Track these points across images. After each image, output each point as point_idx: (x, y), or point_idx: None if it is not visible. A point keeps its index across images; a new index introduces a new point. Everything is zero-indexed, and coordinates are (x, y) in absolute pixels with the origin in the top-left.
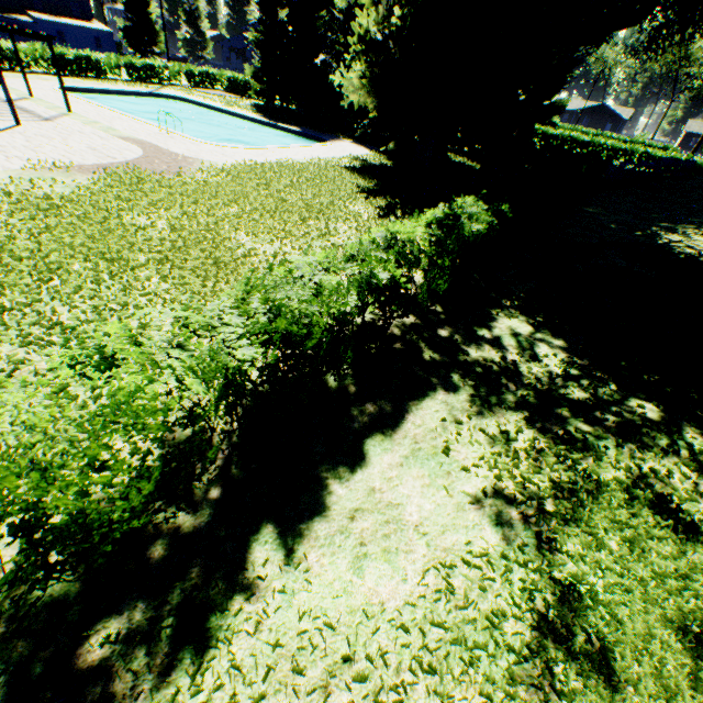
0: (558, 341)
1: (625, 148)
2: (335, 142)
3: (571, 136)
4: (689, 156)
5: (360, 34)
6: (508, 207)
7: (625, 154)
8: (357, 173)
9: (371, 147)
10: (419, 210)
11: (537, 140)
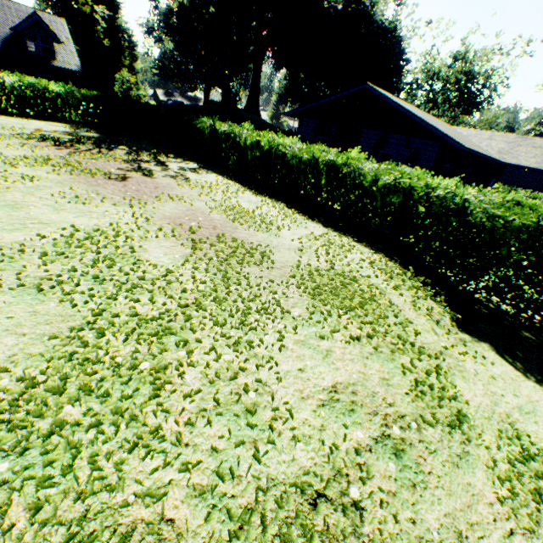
0: None
1: None
2: None
3: None
4: None
5: None
6: None
7: None
8: None
9: None
10: None
11: None
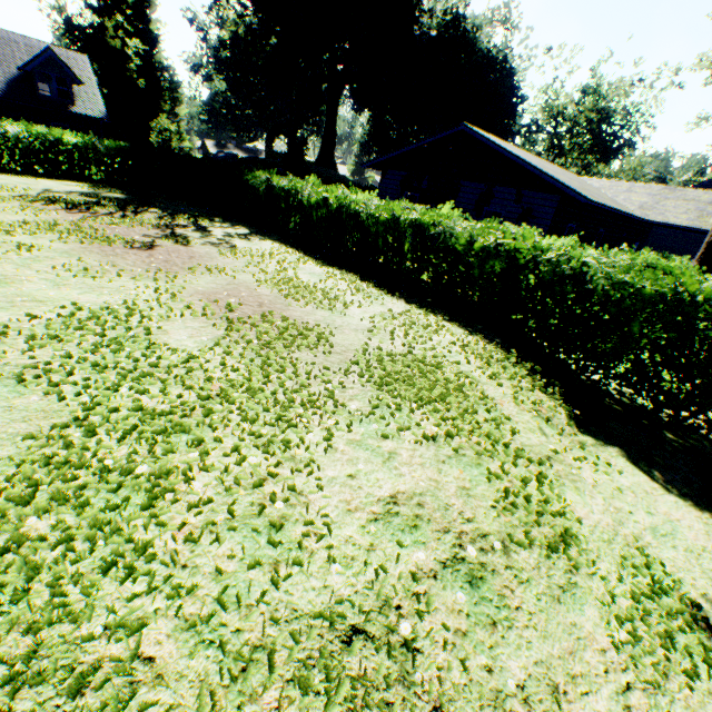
0: None
1: None
2: None
3: None
4: None
5: None
6: None
7: None
8: None
9: None
10: None
11: None
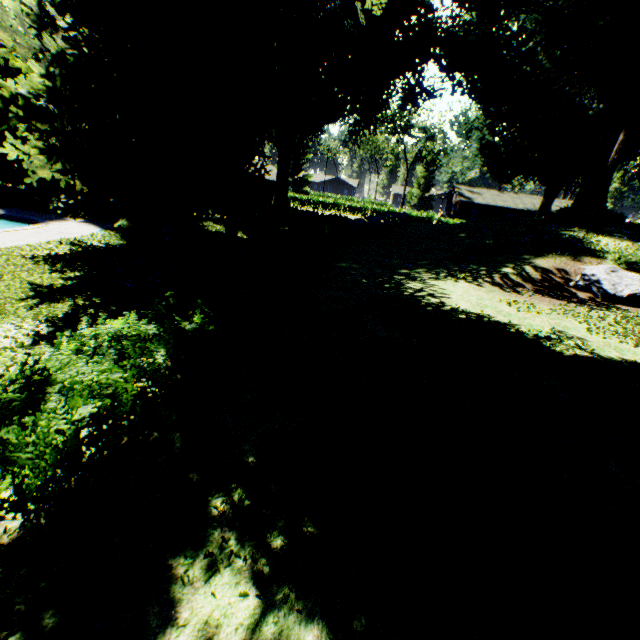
0: (312, 623)
1: (360, 207)
2: (54, 222)
3: (320, 200)
4: (401, 209)
5: (5, 96)
6: (200, 316)
7: (361, 210)
8: (54, 262)
9: (108, 225)
10: (128, 308)
11: (296, 204)
